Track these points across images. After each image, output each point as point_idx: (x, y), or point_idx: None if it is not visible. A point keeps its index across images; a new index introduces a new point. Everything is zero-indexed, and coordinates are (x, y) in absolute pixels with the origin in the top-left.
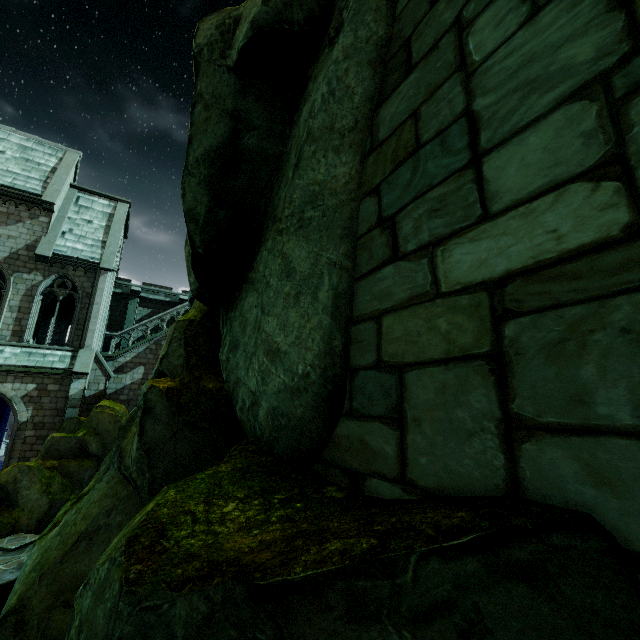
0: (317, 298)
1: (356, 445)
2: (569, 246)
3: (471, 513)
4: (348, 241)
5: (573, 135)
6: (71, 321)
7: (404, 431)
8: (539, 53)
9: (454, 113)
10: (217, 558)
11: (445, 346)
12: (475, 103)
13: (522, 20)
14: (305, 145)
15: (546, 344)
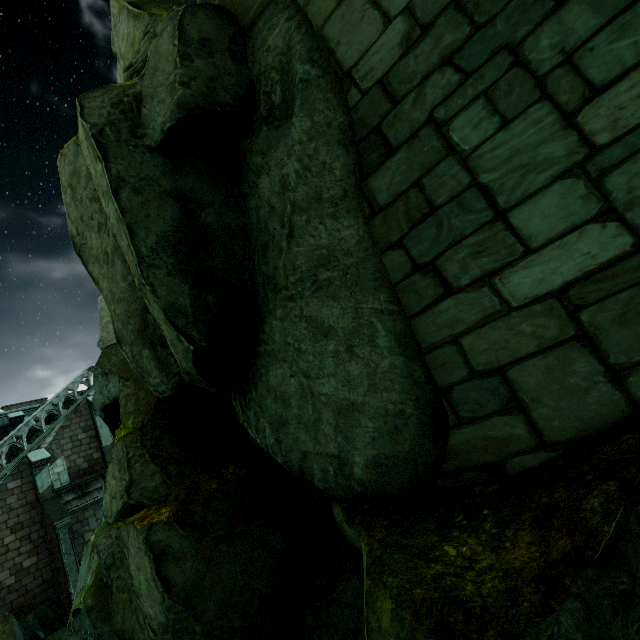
0: (377, 345)
1: (481, 443)
2: (602, 260)
3: (632, 433)
4: (385, 289)
5: (574, 198)
6: None
7: (527, 412)
8: (523, 149)
9: (462, 184)
10: (532, 574)
11: (536, 342)
12: (480, 178)
13: (497, 127)
14: (294, 216)
15: (615, 318)
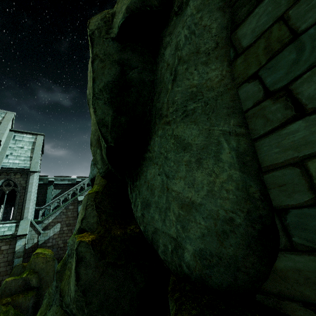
0: (220, 159)
1: None
2: None
3: None
4: (236, 115)
5: None
6: (13, 204)
7: None
8: None
9: None
10: None
11: None
12: None
13: None
14: (178, 66)
15: None
